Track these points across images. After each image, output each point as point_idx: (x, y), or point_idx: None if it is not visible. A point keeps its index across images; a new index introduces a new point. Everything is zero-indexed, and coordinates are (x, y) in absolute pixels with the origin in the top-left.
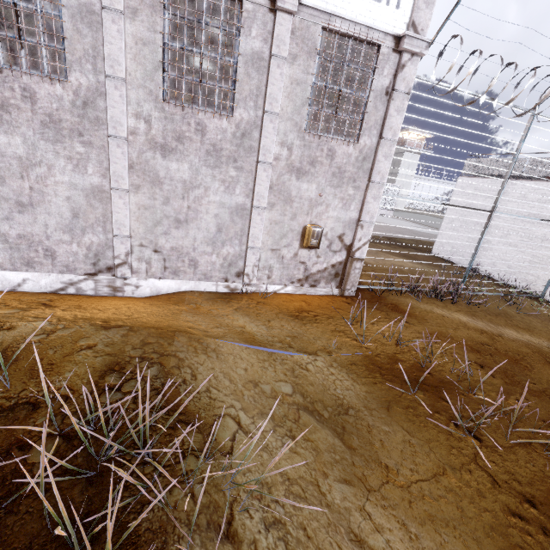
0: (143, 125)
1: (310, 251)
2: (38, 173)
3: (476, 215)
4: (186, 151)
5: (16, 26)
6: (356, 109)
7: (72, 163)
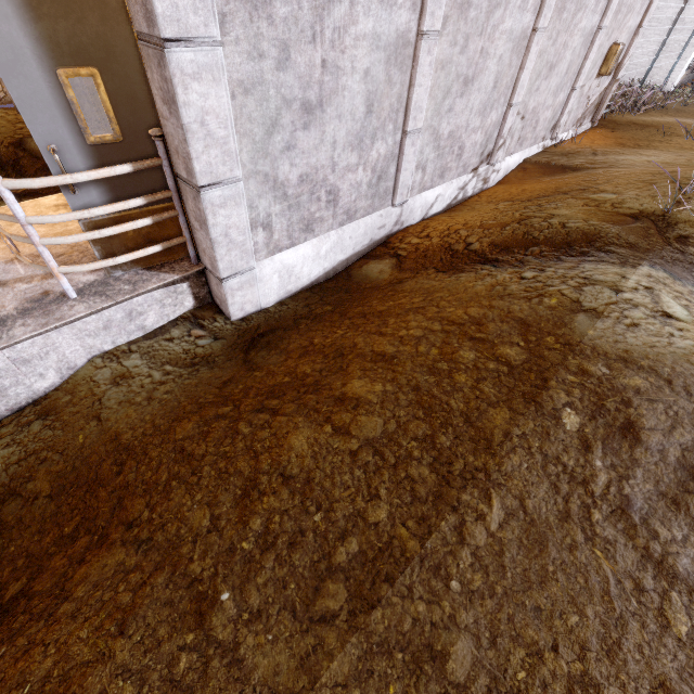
0: None
1: (598, 80)
2: (494, 20)
3: None
4: None
5: None
6: None
7: None
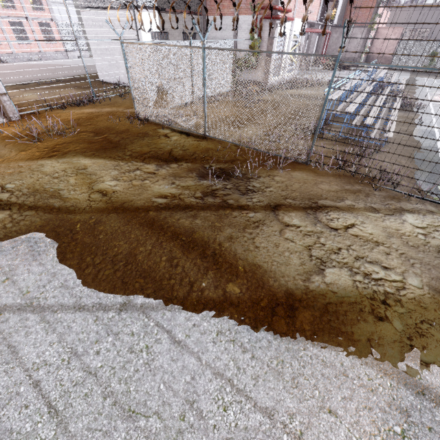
0: None
1: None
2: None
3: (103, 43)
4: None
5: None
6: None
7: None
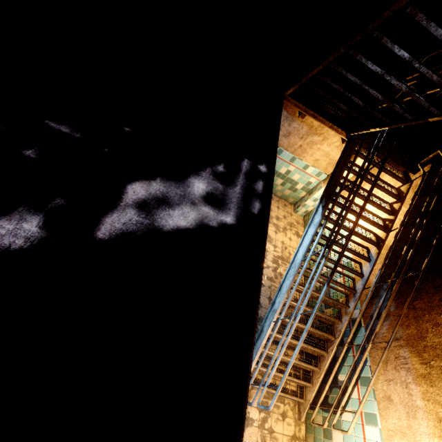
0: None
1: None
2: None
3: None
4: None
5: None
6: None
7: None
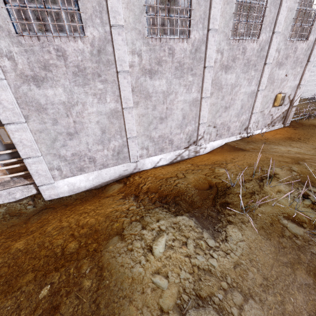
0: (219, 56)
1: (275, 108)
2: (170, 98)
3: None
4: (235, 66)
5: (167, 7)
6: (312, 20)
7: (186, 88)
